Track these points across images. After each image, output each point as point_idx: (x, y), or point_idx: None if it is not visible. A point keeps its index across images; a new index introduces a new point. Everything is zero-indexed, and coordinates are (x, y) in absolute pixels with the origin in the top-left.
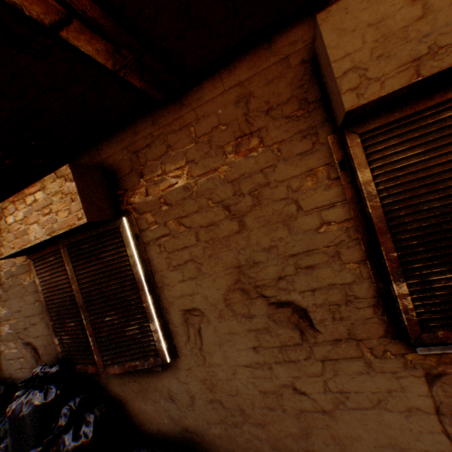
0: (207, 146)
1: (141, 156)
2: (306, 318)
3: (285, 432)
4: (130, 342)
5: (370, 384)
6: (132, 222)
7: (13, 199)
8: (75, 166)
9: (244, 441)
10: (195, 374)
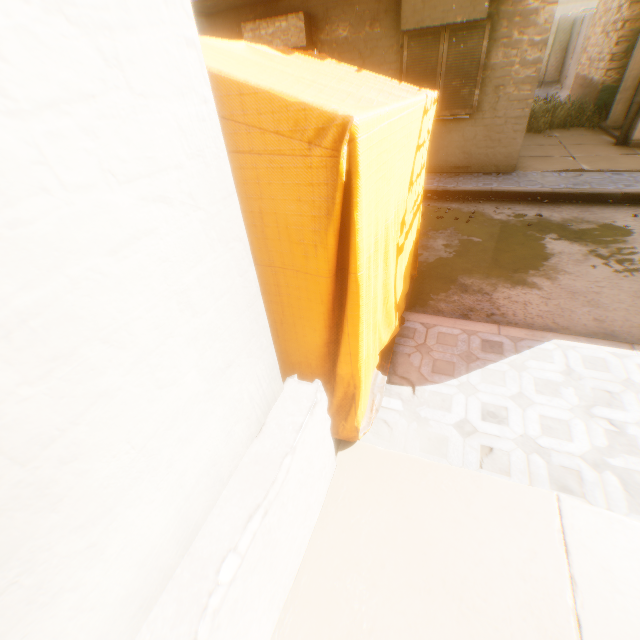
0: (360, 21)
1: (329, 15)
2: None
3: None
4: None
5: None
6: (317, 50)
7: (266, 22)
8: (304, 15)
9: None
10: None
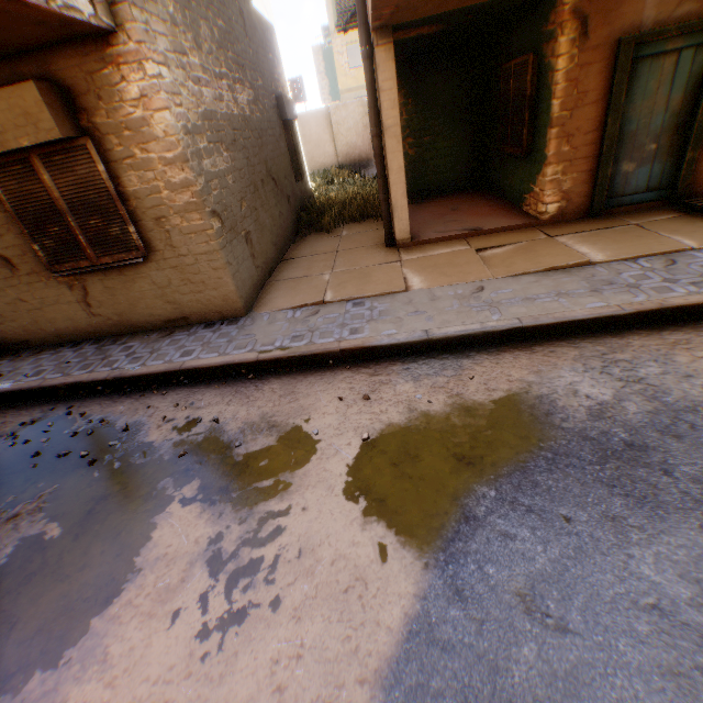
0: None
1: None
2: (12, 263)
3: (29, 323)
4: None
5: (53, 293)
6: None
7: None
8: None
9: (12, 332)
10: None
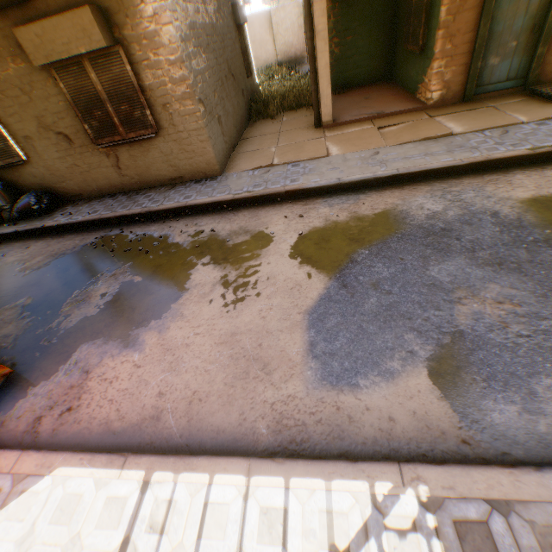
0: (1, 58)
1: None
2: (70, 138)
3: (80, 181)
4: (4, 151)
5: (96, 160)
6: None
7: None
8: None
9: (69, 188)
10: (41, 165)
